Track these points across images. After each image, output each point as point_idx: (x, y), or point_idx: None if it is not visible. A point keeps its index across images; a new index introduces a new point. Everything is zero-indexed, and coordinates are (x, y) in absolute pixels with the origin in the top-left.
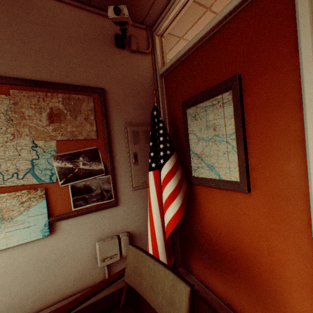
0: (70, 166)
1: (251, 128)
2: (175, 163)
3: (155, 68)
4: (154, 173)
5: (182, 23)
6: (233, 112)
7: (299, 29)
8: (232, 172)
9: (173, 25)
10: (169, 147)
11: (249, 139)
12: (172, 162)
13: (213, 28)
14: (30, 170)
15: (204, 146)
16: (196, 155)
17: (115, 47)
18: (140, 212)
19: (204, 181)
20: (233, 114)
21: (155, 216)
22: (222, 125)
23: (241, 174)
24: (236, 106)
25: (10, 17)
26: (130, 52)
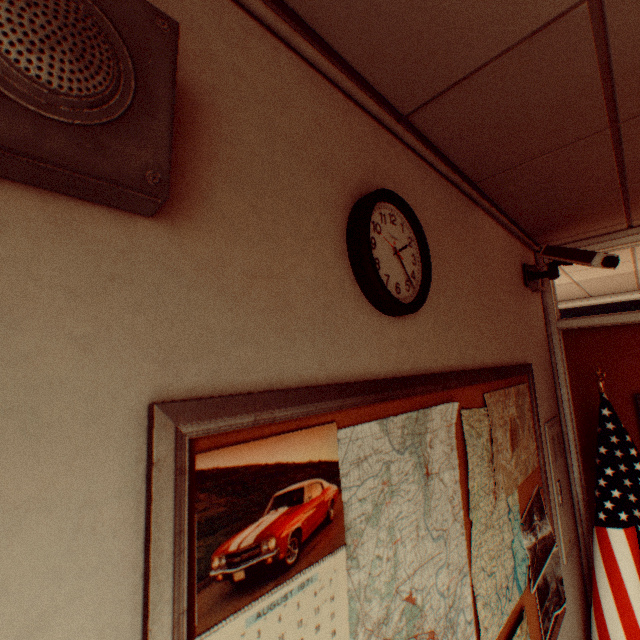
0: (532, 539)
1: None
2: None
3: (547, 315)
4: (626, 532)
5: None
6: None
7: None
8: None
9: None
10: None
11: None
12: None
13: None
14: (513, 572)
15: None
16: None
17: (522, 285)
18: (572, 612)
19: None
20: None
21: None
22: None
23: None
24: None
25: (467, 250)
26: (530, 290)
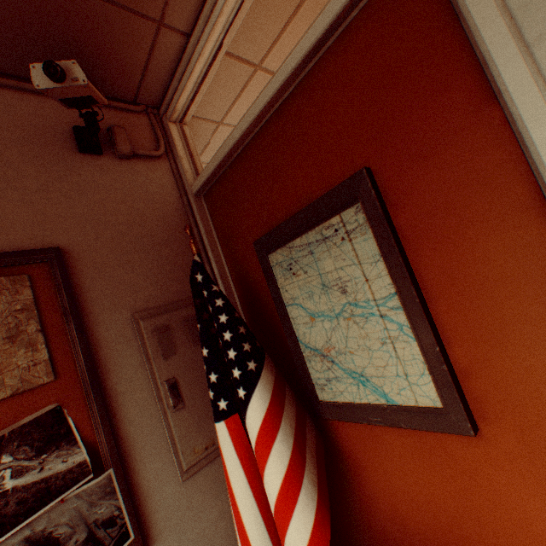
0: None
1: (430, 278)
2: (274, 386)
3: (181, 183)
4: (229, 424)
5: (217, 95)
6: (377, 249)
7: (486, 50)
8: (417, 385)
9: (201, 101)
10: (251, 352)
11: (433, 302)
12: (268, 386)
13: (284, 86)
14: None
15: (330, 331)
16: (317, 351)
17: (77, 153)
18: (215, 534)
19: (351, 411)
20: (379, 252)
21: (258, 545)
22: (360, 279)
23: (443, 391)
24: (382, 235)
25: None
26: (118, 158)
